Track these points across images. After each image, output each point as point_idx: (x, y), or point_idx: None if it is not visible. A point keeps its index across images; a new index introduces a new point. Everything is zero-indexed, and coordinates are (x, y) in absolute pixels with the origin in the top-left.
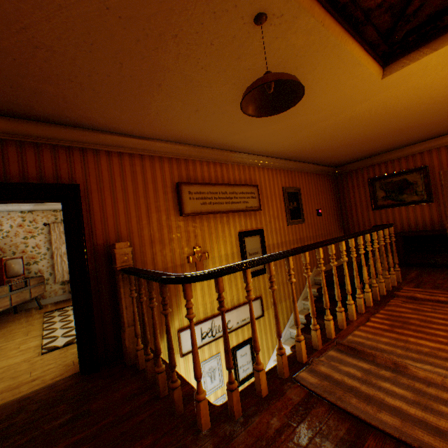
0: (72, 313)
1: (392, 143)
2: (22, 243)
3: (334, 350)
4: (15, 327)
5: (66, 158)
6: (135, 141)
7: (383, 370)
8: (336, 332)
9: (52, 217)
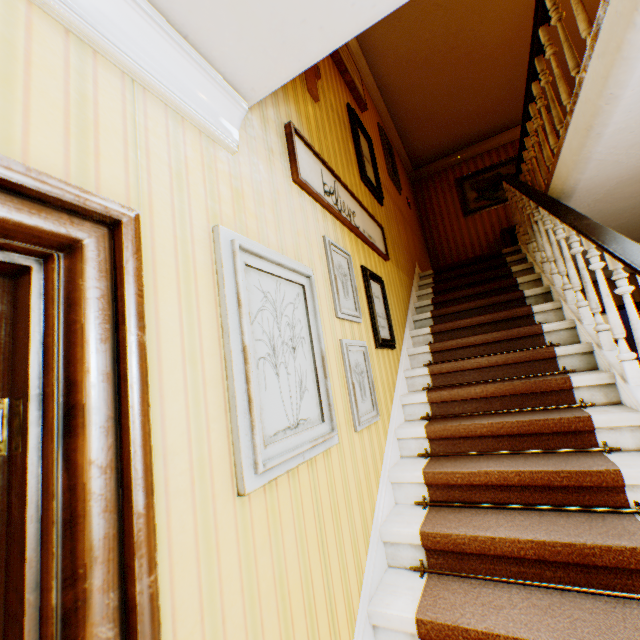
0: None
1: (491, 114)
2: None
3: None
4: None
5: None
6: None
7: None
8: None
9: None
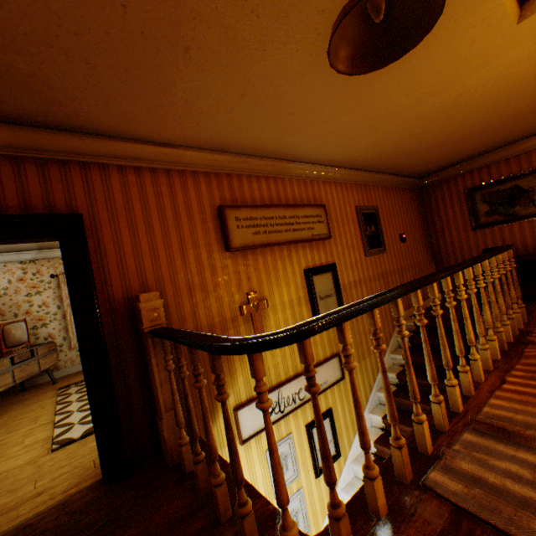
0: None
1: (500, 138)
2: (24, 302)
3: (471, 432)
4: (20, 412)
5: (60, 177)
6: (157, 149)
7: None
8: (462, 402)
9: (60, 266)
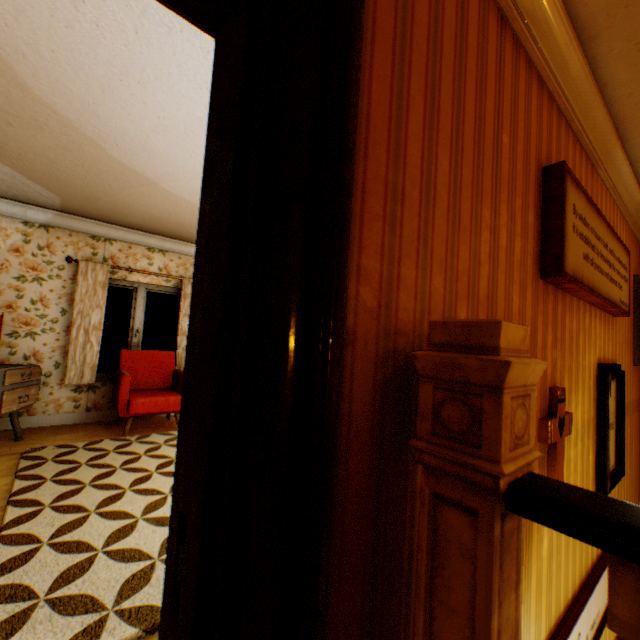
0: (87, 479)
1: None
2: (9, 288)
3: None
4: None
5: None
6: None
7: None
8: None
9: (85, 248)
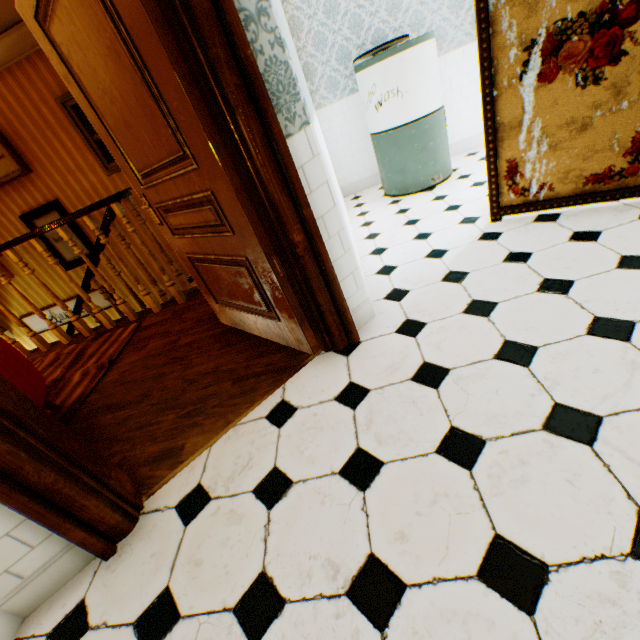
0: None
1: None
2: None
3: None
4: None
5: None
6: None
7: None
8: None
9: None
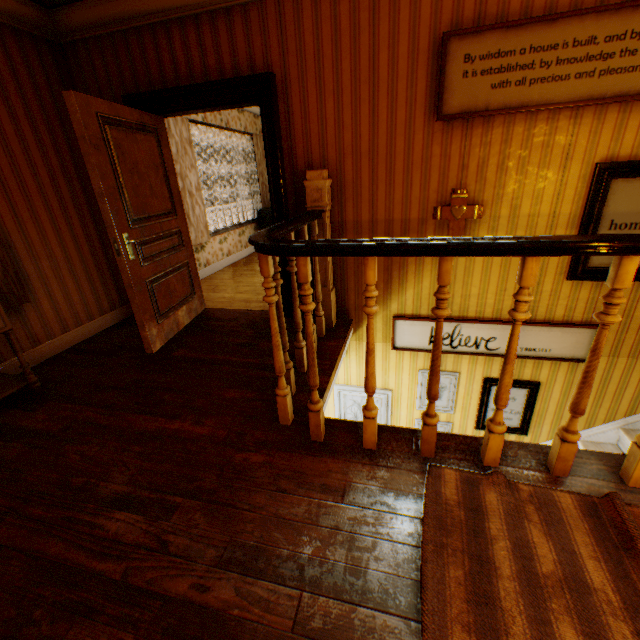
0: None
1: None
2: None
3: (579, 501)
4: None
5: (258, 27)
6: None
7: (624, 626)
8: None
9: None
